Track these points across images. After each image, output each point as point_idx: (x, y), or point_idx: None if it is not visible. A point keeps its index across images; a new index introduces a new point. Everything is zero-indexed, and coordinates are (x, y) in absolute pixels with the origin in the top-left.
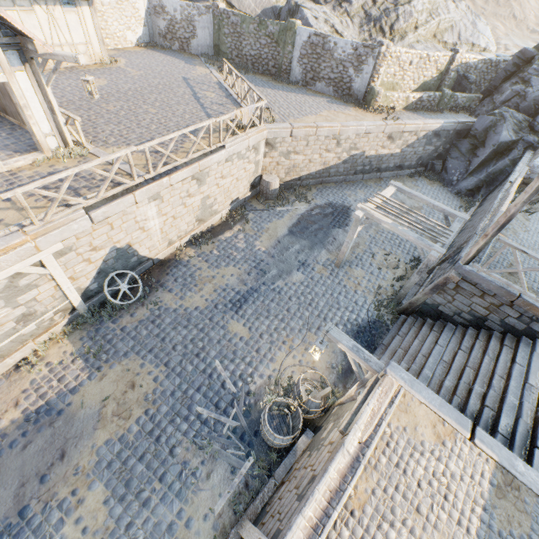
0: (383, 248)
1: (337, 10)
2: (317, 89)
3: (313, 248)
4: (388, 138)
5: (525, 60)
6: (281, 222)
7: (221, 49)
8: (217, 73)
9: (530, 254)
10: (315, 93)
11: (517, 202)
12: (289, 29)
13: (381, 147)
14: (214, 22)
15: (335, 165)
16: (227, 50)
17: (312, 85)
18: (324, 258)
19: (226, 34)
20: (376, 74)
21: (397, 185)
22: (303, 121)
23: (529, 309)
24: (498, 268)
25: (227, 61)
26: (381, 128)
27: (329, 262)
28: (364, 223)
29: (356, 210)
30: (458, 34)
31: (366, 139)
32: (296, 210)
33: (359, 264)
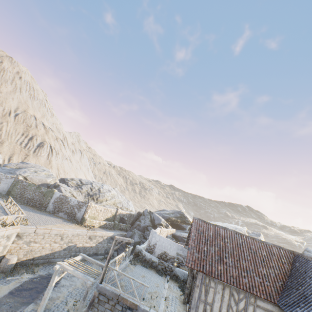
0: (75, 297)
1: (76, 189)
2: (60, 215)
3: (25, 302)
4: (89, 238)
5: (140, 214)
6: (6, 286)
7: (11, 192)
8: (3, 202)
9: (118, 270)
10: (57, 217)
11: (111, 249)
12: (51, 191)
13: (86, 242)
14: (13, 182)
15: (59, 251)
16: (15, 194)
17: (57, 213)
18: (31, 308)
19: (18, 188)
20: (87, 212)
21: (83, 255)
22: (45, 226)
23: (123, 301)
24: (115, 284)
25: (13, 198)
26: (85, 233)
27: (34, 310)
28: (60, 272)
29: (56, 265)
30: (122, 205)
31: (78, 237)
32: (23, 278)
33: (55, 309)
